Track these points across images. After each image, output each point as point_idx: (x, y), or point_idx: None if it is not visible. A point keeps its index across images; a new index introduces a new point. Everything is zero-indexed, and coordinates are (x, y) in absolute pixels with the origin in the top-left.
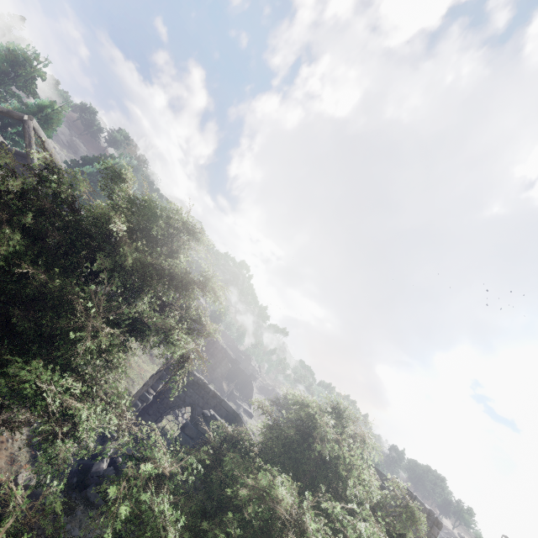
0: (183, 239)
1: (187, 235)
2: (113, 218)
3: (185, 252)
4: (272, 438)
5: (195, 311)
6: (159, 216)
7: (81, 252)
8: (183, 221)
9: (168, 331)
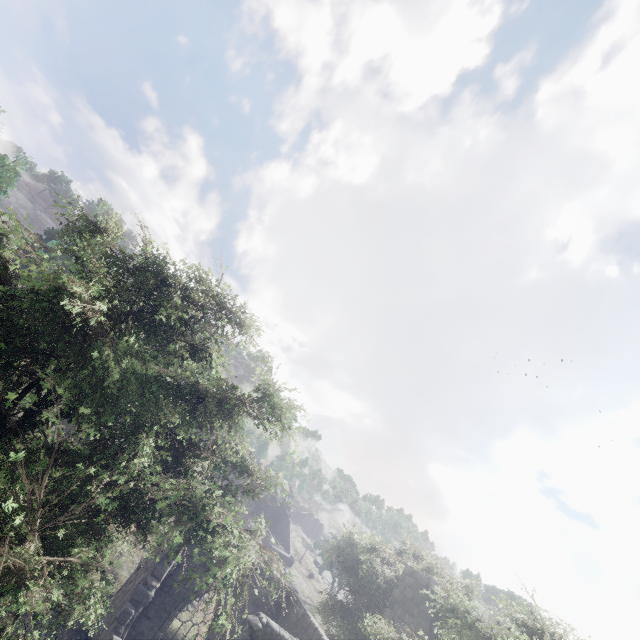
0: (212, 325)
1: (220, 318)
2: (74, 285)
3: (217, 348)
4: (335, 608)
5: (233, 448)
6: (171, 285)
7: (18, 363)
8: (213, 294)
9: (199, 514)
